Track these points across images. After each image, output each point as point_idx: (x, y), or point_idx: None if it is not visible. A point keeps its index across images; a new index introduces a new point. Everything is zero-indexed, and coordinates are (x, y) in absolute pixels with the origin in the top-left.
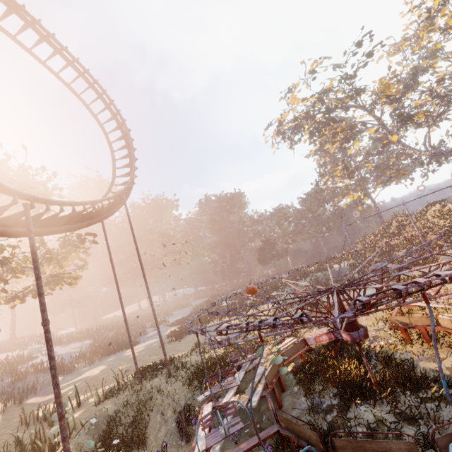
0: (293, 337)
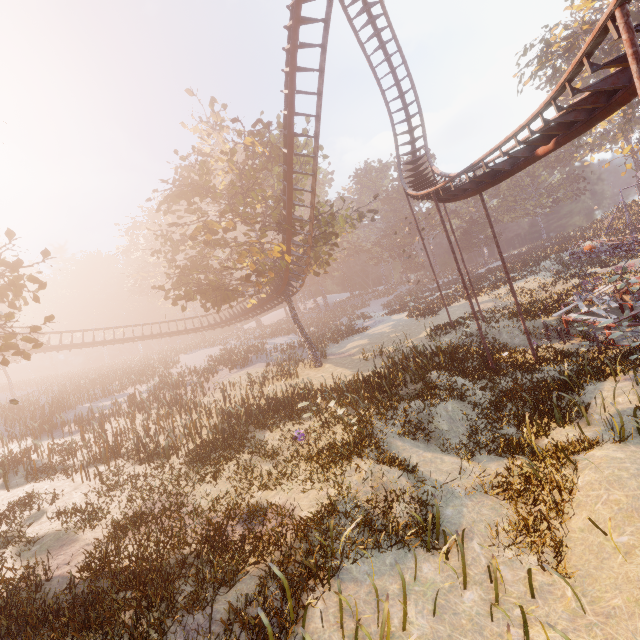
0: (606, 285)
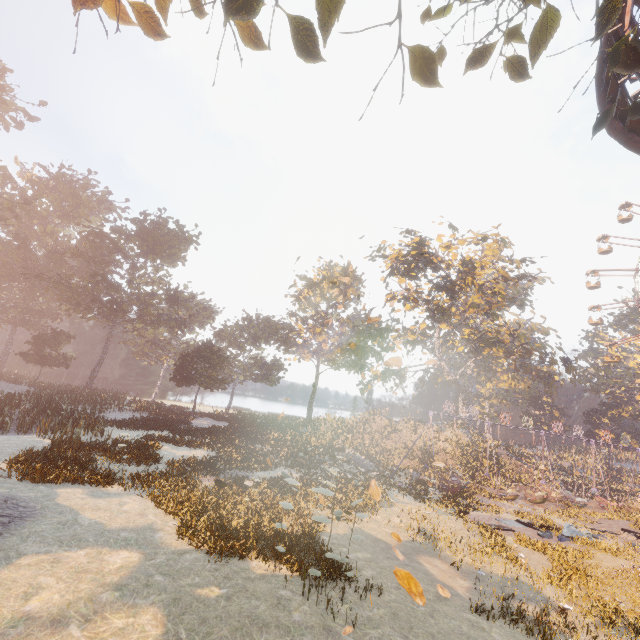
0: None
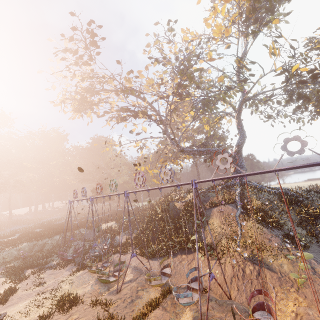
0: None
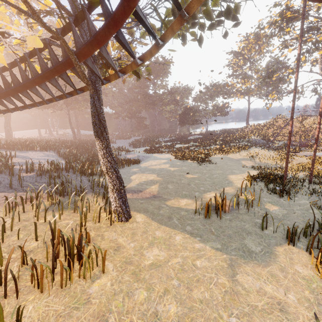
0: None
